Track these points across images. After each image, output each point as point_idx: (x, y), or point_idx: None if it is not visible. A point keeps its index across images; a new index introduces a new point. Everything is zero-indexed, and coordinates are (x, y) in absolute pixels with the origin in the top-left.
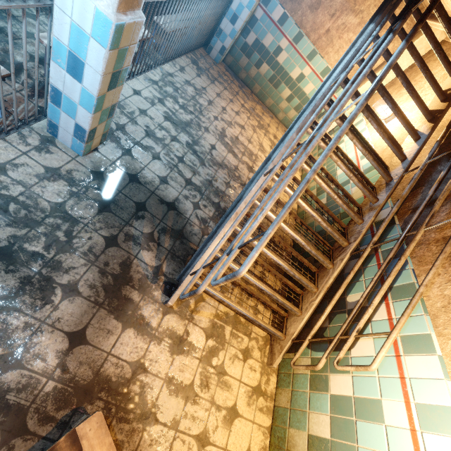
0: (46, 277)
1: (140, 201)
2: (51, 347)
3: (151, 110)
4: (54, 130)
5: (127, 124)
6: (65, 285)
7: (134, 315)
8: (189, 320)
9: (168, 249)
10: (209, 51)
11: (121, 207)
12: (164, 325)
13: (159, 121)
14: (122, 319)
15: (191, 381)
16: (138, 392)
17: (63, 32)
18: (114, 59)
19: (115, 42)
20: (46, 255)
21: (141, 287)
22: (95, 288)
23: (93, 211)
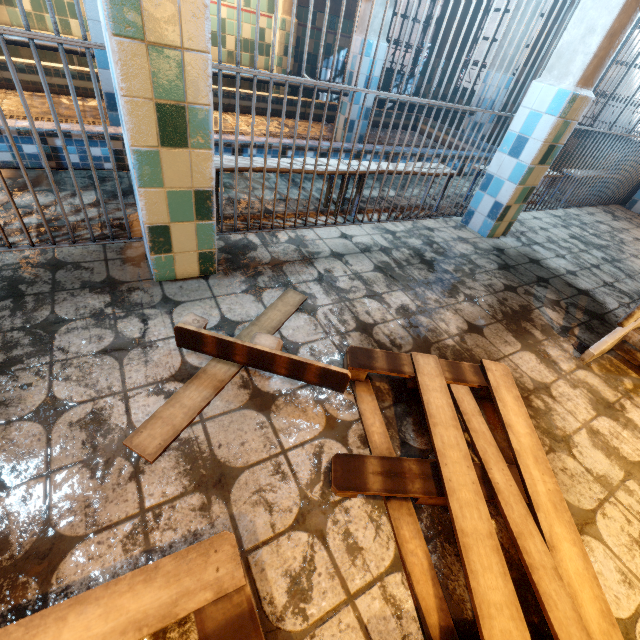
0: (453, 284)
1: (542, 277)
2: (453, 321)
3: (552, 230)
4: (468, 218)
5: (526, 232)
6: (467, 295)
7: (536, 346)
8: (624, 396)
9: (580, 320)
10: (630, 205)
11: (520, 273)
12: (579, 377)
13: (563, 237)
14: (521, 341)
15: (635, 460)
16: (542, 408)
17: (519, 123)
18: (557, 129)
19: (565, 111)
20: (454, 274)
21: (544, 331)
22: (493, 308)
23: (493, 267)
